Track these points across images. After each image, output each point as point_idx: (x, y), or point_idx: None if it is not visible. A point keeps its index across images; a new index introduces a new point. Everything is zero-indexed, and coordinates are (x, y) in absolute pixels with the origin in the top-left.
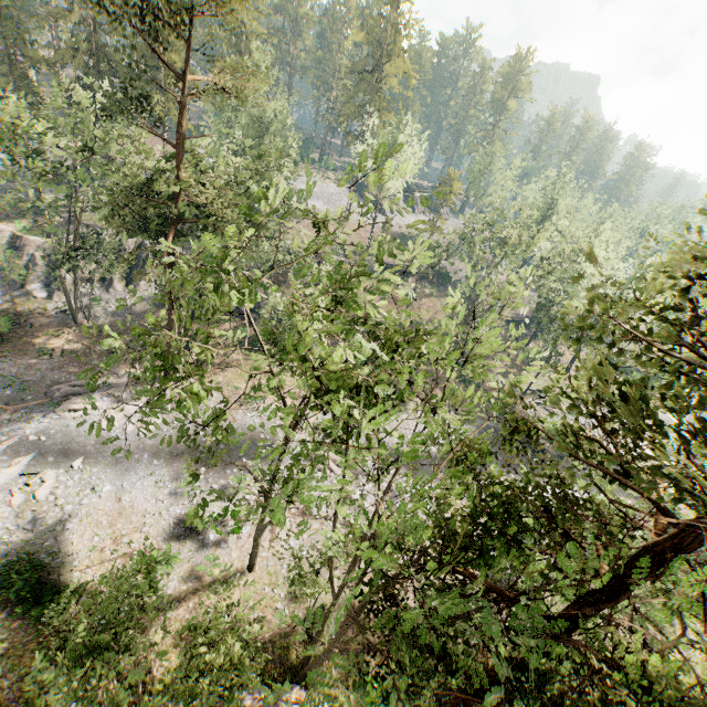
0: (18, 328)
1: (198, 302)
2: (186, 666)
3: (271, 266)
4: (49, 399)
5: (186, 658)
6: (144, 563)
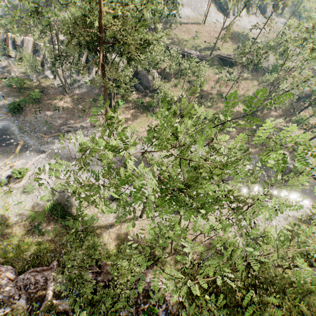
0: (44, 95)
1: (118, 89)
2: (116, 250)
3: (156, 64)
4: (60, 133)
5: (116, 247)
6: (92, 245)
